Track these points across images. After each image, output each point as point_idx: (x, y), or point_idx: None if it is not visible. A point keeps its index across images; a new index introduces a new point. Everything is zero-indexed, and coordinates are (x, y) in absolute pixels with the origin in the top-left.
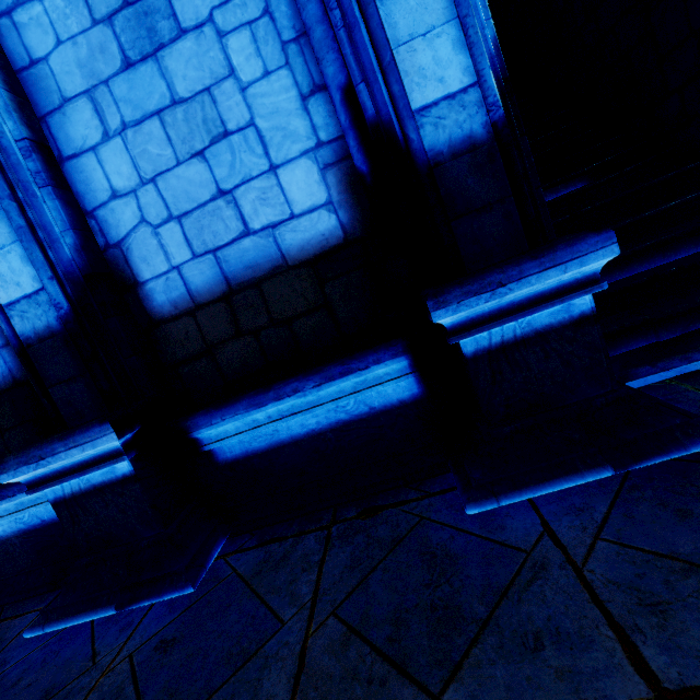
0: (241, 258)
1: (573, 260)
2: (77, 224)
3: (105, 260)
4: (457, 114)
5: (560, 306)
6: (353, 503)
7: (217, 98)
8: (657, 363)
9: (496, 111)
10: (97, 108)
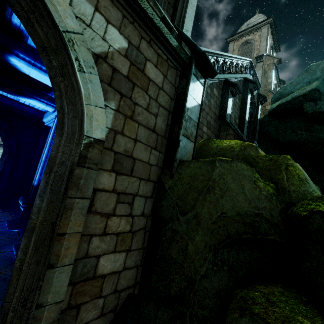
0: None
1: None
2: None
3: None
4: None
5: None
6: None
7: None
8: None
9: None
10: None
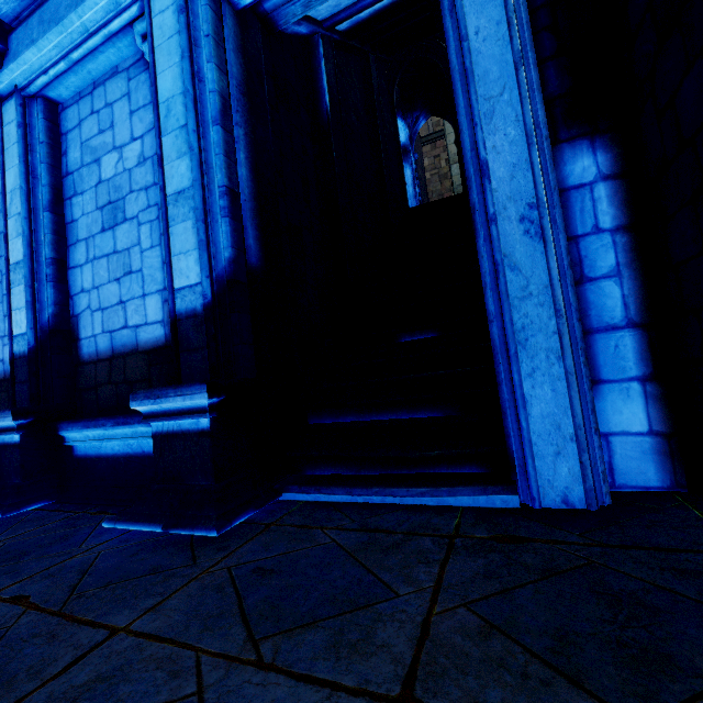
0: (121, 339)
1: (189, 395)
2: (60, 302)
3: (70, 323)
4: (192, 296)
5: (194, 420)
6: (106, 507)
7: (131, 254)
8: (303, 486)
9: (204, 299)
10: (88, 247)
